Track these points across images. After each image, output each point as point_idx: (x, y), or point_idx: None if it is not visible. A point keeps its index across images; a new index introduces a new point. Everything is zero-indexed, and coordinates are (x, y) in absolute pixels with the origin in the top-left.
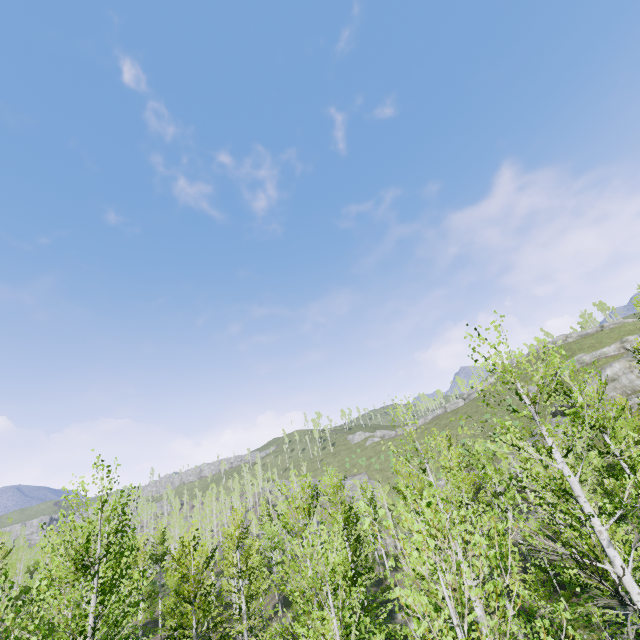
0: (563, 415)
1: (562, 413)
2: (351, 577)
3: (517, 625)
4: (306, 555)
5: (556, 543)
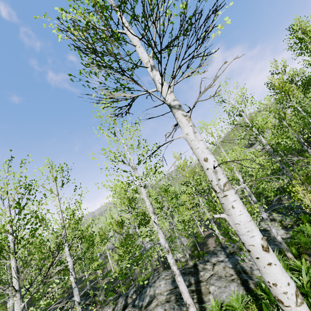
0: (249, 147)
1: (249, 146)
2: (118, 223)
3: (218, 233)
4: (58, 205)
5: (123, 93)
